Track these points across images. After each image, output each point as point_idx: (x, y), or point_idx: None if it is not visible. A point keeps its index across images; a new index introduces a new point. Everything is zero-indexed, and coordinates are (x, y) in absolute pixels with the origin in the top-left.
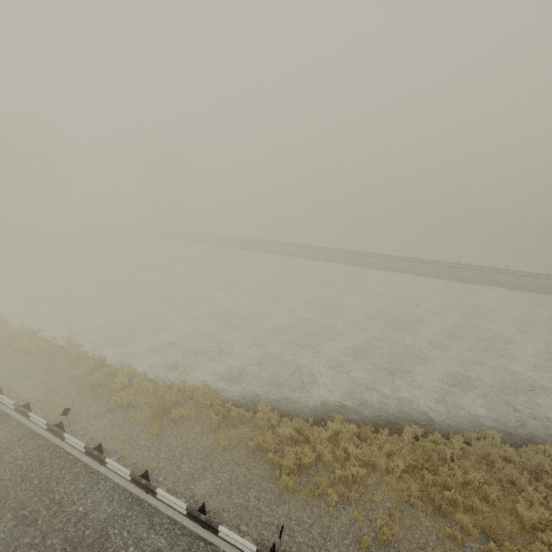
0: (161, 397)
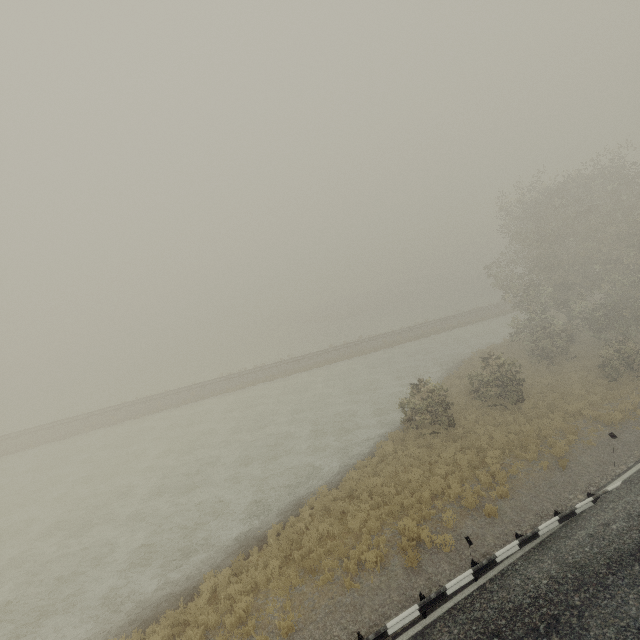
0: None
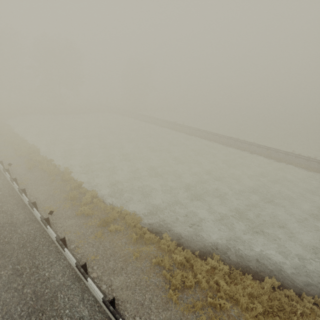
0: (107, 213)
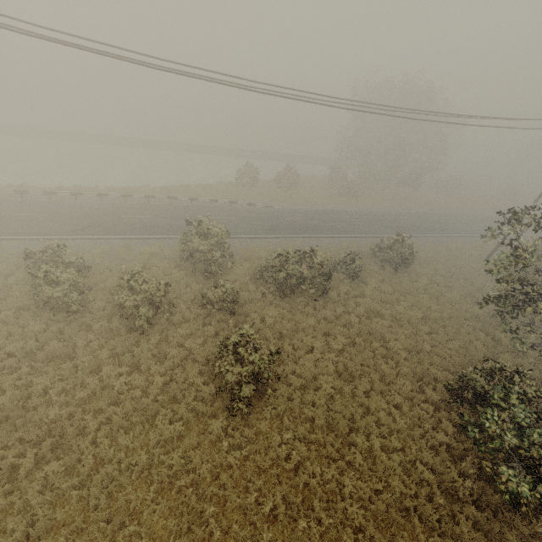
0: (53, 191)
